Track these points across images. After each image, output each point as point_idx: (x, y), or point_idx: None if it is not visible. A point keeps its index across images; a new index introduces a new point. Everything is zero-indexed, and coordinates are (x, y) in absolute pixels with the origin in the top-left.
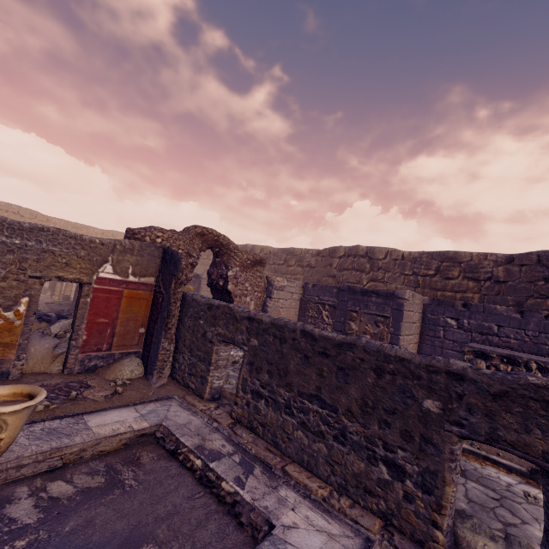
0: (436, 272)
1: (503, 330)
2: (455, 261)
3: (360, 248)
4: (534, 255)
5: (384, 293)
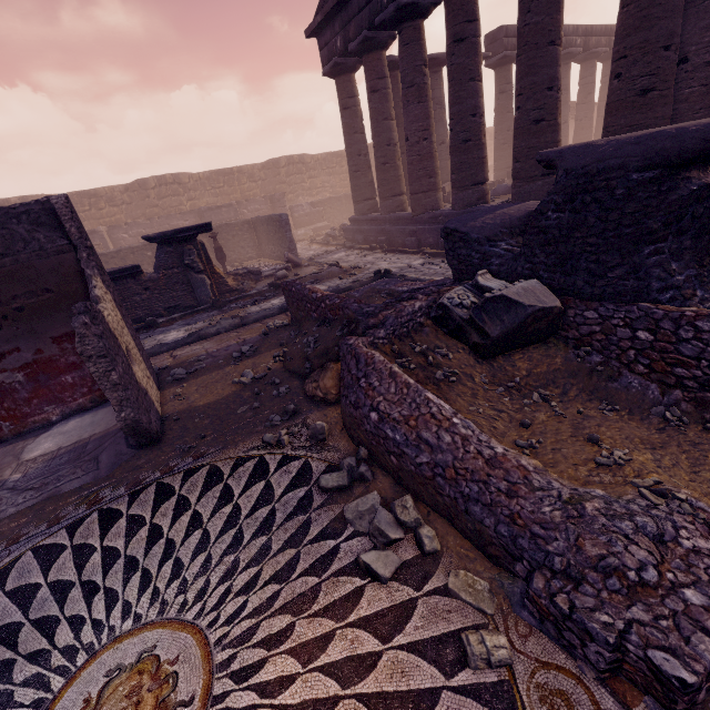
0: (91, 207)
1: (147, 231)
2: (98, 196)
3: (13, 201)
4: (137, 184)
5: (90, 232)
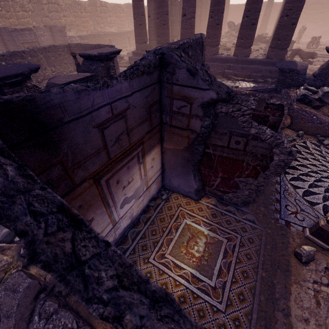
0: None
1: None
2: None
3: None
4: None
5: None
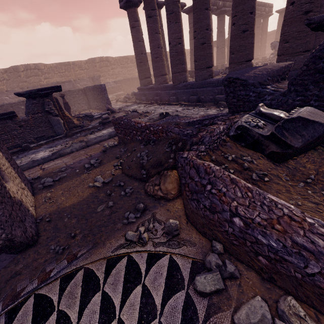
0: None
1: None
2: None
3: None
4: (12, 68)
5: None
